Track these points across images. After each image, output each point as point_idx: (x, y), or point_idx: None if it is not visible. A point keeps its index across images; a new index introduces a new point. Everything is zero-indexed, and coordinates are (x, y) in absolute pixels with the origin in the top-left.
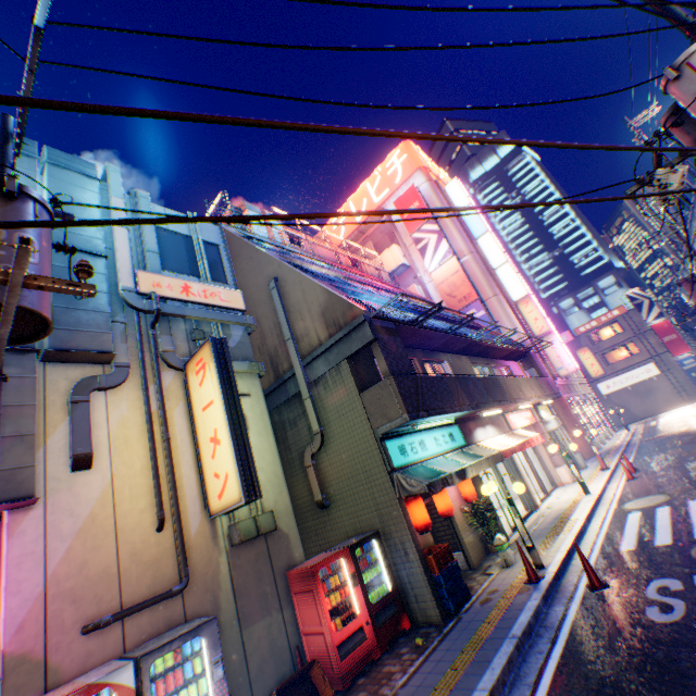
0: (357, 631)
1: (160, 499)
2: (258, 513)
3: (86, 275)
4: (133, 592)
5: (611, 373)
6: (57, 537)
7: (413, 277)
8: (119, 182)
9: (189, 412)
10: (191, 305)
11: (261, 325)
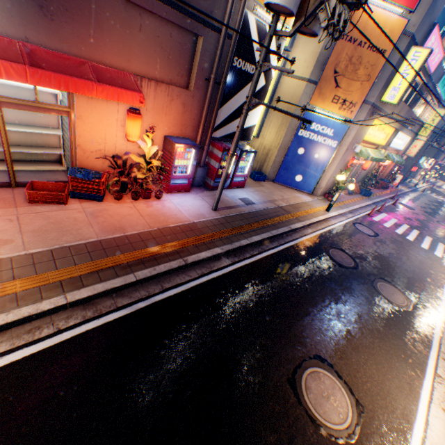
0: None
1: None
2: None
3: None
4: None
5: None
6: None
7: None
8: None
9: None
10: None
11: None
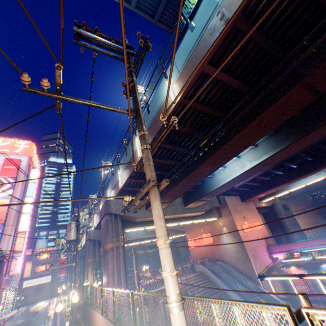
0: None
1: None
2: None
3: None
4: None
5: (35, 276)
6: None
7: None
8: None
9: None
10: None
11: None
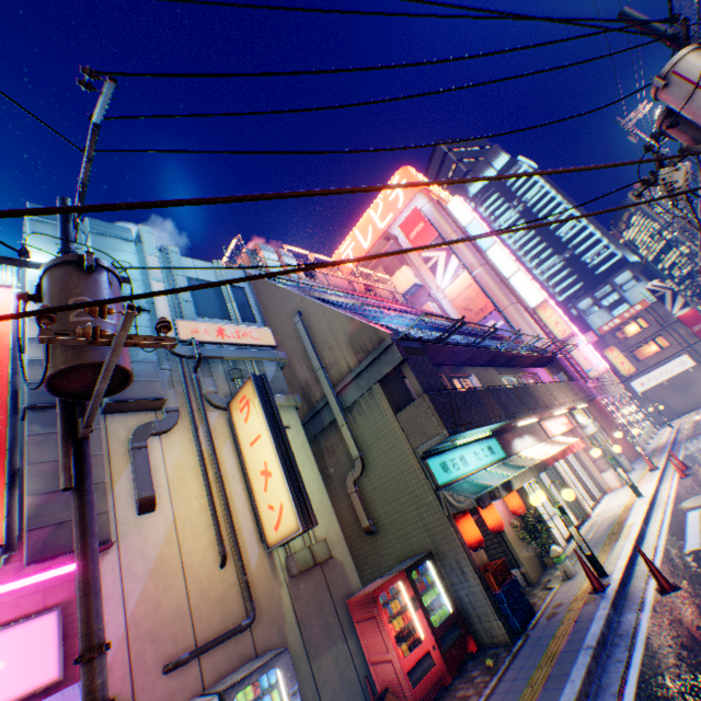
0: (424, 656)
1: (220, 535)
2: (312, 543)
3: (167, 330)
4: (205, 629)
5: (643, 369)
6: (131, 579)
7: (427, 296)
8: (151, 241)
9: (236, 449)
10: (227, 346)
11: (289, 359)
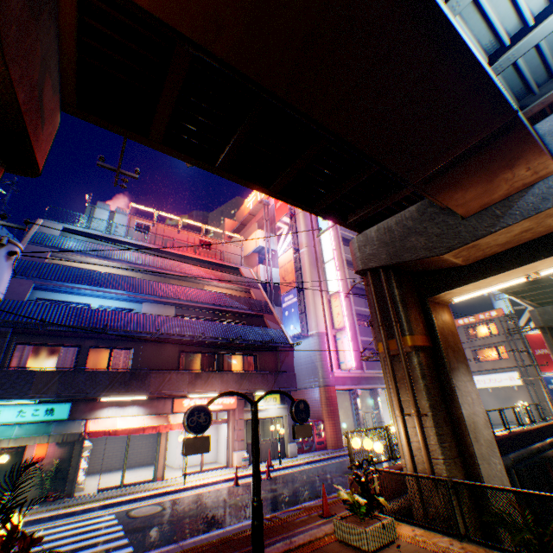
0: None
1: None
2: None
3: None
4: None
5: (478, 370)
6: None
7: (264, 258)
8: None
9: None
10: None
11: None
